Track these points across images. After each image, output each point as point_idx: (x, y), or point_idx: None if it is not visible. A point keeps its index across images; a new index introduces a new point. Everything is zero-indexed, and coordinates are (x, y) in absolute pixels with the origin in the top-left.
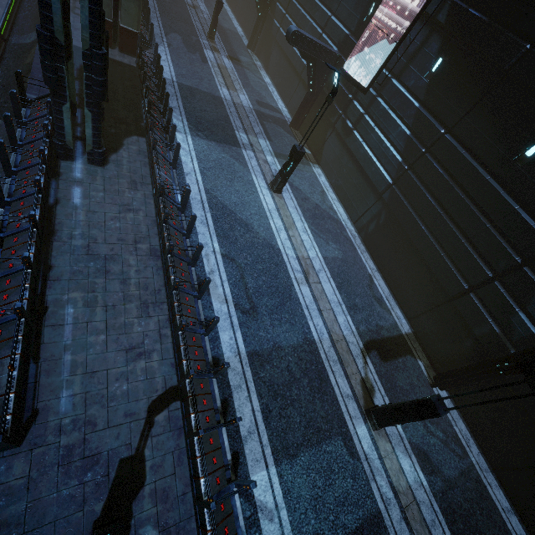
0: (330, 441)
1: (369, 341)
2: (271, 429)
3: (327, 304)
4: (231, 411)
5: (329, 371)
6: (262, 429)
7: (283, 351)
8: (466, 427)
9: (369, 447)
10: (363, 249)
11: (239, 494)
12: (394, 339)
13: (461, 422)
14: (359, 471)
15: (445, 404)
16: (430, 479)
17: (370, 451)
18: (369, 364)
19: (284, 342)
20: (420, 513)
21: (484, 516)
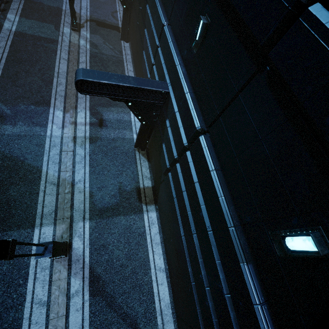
0: (48, 24)
1: (94, 20)
2: (23, 12)
3: (78, 6)
4: (9, 4)
5: (63, 16)
6: (20, 11)
7: (43, 5)
8: (131, 53)
9: (66, 32)
10: (121, 5)
11: (1, 14)
12: (112, 25)
13: (129, 51)
14: (56, 33)
15: (125, 45)
16: (92, 48)
17: (66, 33)
18: (87, 23)
19: (46, 3)
20: (77, 49)
21: (114, 65)
